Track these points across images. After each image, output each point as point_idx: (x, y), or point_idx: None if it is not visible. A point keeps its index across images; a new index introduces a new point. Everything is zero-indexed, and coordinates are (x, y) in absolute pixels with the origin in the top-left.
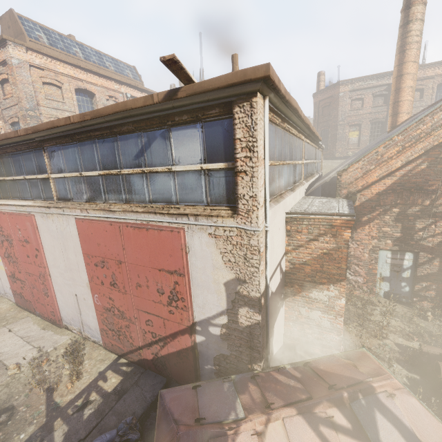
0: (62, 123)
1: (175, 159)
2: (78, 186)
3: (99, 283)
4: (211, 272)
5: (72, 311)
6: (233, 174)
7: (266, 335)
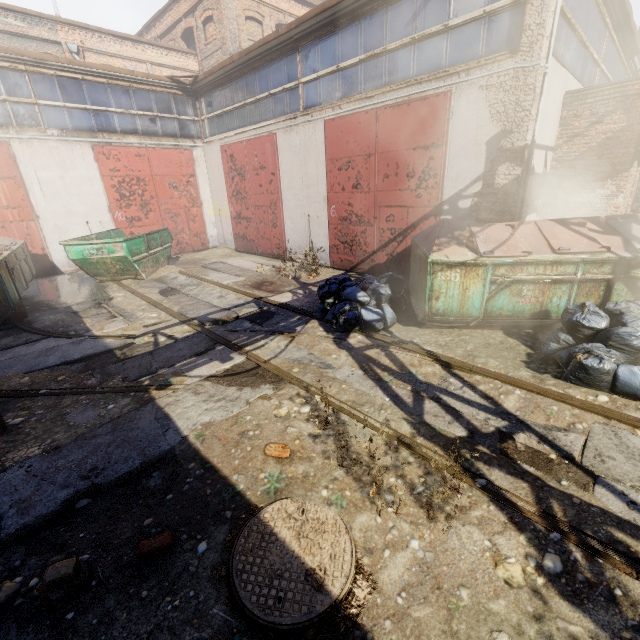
0: (334, 2)
1: (454, 11)
2: (331, 84)
3: (340, 190)
4: (474, 133)
5: (301, 236)
6: (520, 8)
7: (520, 205)
